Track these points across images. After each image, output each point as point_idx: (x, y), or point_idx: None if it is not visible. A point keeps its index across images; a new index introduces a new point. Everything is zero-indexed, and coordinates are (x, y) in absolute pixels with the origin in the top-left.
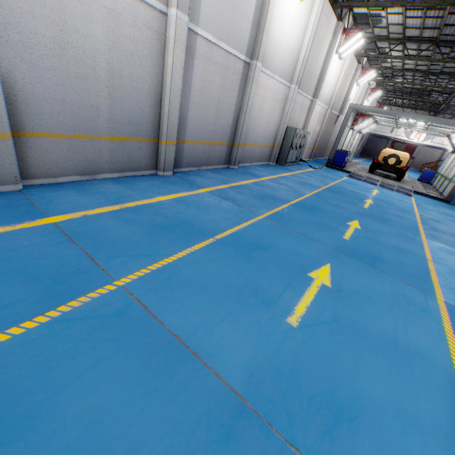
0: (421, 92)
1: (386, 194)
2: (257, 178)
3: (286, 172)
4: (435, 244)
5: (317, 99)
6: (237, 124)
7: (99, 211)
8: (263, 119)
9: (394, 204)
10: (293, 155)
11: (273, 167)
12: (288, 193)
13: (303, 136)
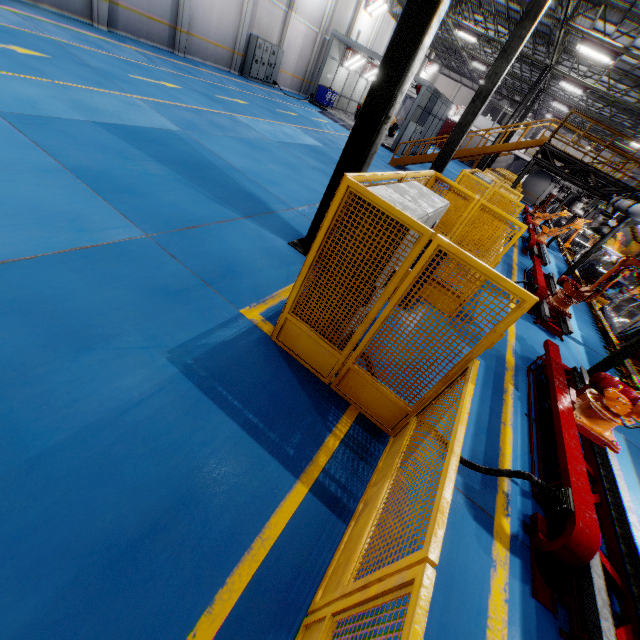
0: (455, 51)
1: (330, 125)
2: (196, 67)
3: (240, 80)
4: (292, 127)
5: (292, 13)
6: (178, 8)
7: (41, 20)
8: (213, 14)
9: (319, 125)
10: (260, 71)
11: (231, 74)
12: (212, 79)
13: (272, 53)
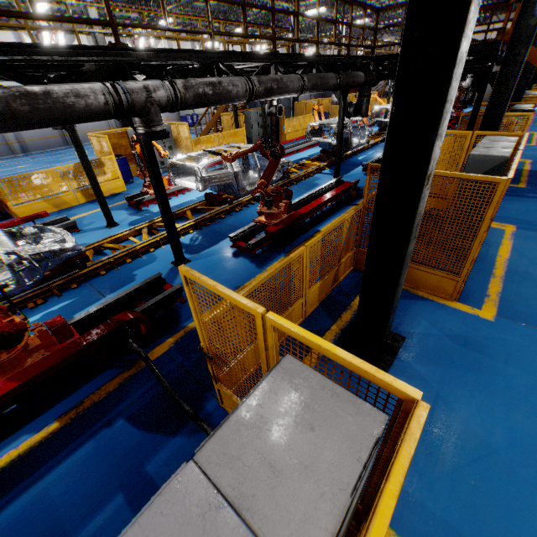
0: None
1: None
2: None
3: None
4: None
5: None
6: None
7: None
8: None
9: None
10: None
11: None
12: None
13: None
